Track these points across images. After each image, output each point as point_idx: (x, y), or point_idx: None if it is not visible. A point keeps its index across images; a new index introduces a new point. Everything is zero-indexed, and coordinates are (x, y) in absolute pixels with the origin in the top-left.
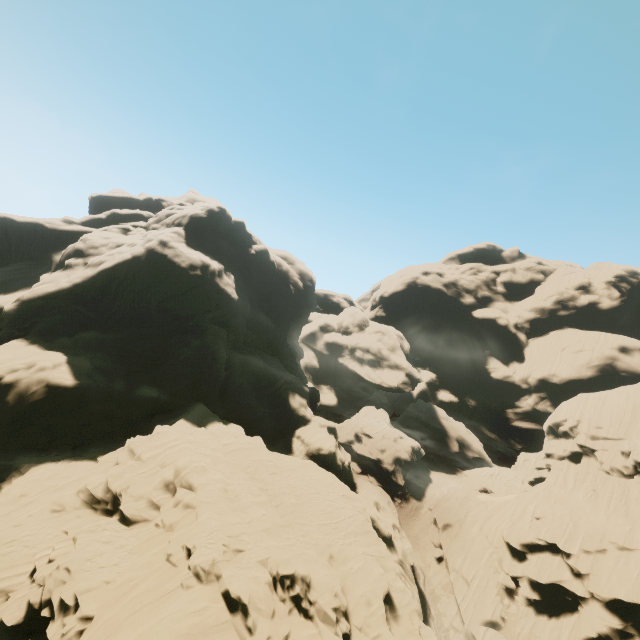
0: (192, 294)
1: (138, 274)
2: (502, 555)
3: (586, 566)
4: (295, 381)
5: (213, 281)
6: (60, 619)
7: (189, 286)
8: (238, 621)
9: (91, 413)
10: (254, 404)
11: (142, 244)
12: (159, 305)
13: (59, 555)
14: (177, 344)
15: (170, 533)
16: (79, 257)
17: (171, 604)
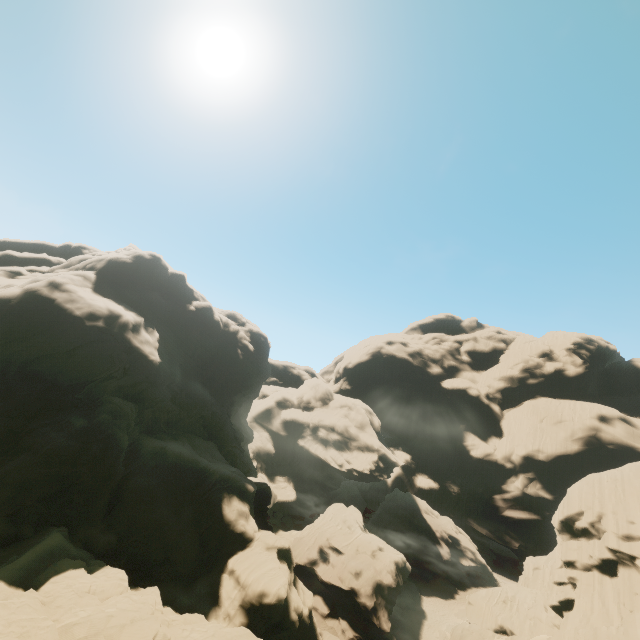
0: (83, 352)
1: None
2: None
3: None
4: (234, 476)
5: (122, 336)
6: None
7: (81, 341)
8: None
9: None
10: (165, 519)
11: (21, 285)
12: (23, 367)
13: None
14: (44, 427)
15: None
16: None
17: None
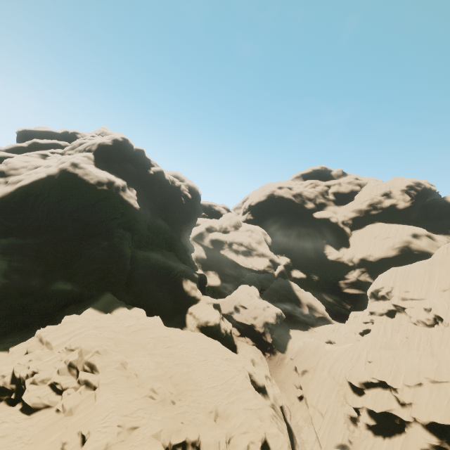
0: (100, 205)
1: (52, 190)
2: (346, 391)
3: (409, 397)
4: (187, 270)
5: (118, 194)
6: None
7: (97, 198)
8: None
9: (7, 308)
10: (155, 290)
11: (56, 165)
12: (71, 214)
13: None
14: (88, 245)
15: (69, 418)
16: (1, 177)
17: None
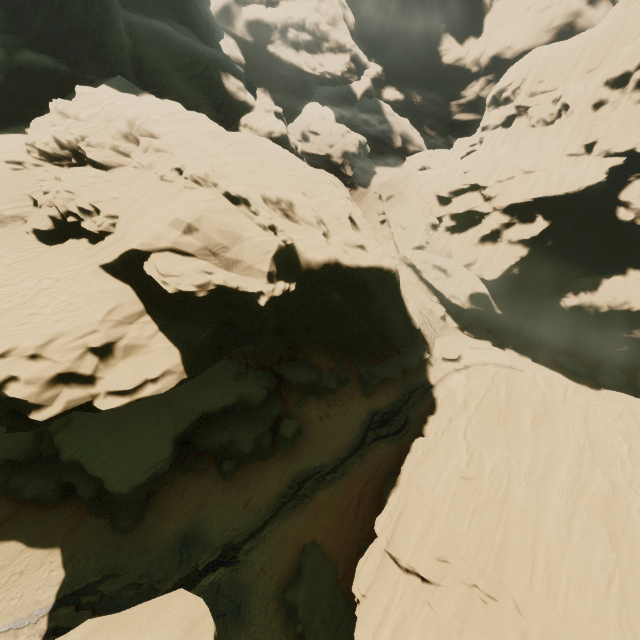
0: None
1: None
2: (432, 207)
3: (496, 191)
4: (224, 58)
5: None
6: (88, 219)
7: None
8: (243, 209)
9: None
10: (183, 88)
11: None
12: None
13: (51, 188)
14: None
15: (152, 171)
16: None
17: (183, 197)
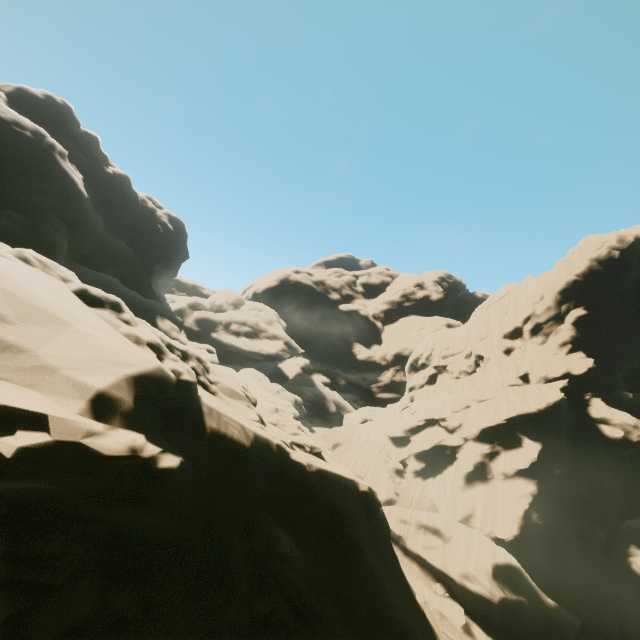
0: (15, 153)
1: None
2: (389, 451)
3: (458, 419)
4: (164, 308)
5: (51, 154)
6: None
7: (11, 143)
8: (105, 313)
9: None
10: None
11: None
12: None
13: None
14: None
15: None
16: None
17: None
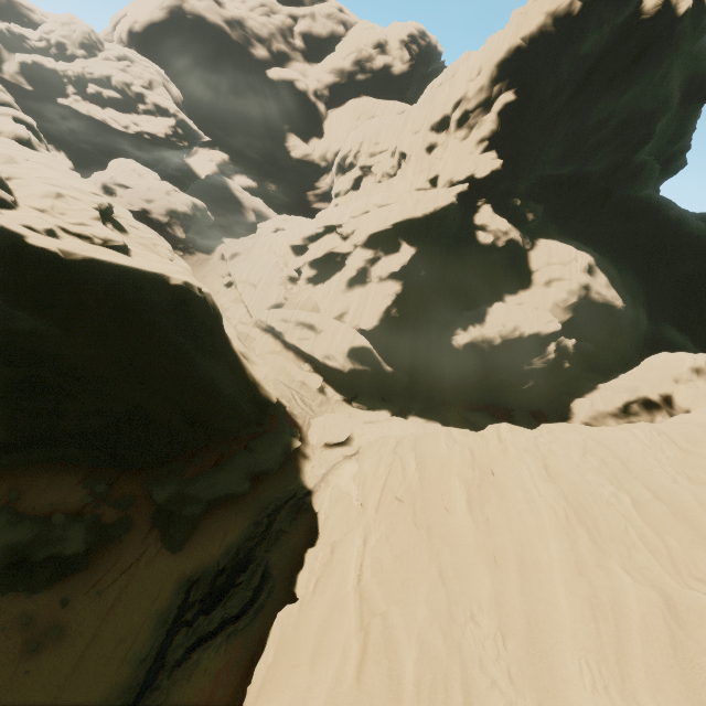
0: None
1: None
2: (288, 260)
3: (353, 225)
4: None
5: None
6: None
7: None
8: None
9: None
10: None
11: None
12: None
13: None
14: None
15: None
16: None
17: None
